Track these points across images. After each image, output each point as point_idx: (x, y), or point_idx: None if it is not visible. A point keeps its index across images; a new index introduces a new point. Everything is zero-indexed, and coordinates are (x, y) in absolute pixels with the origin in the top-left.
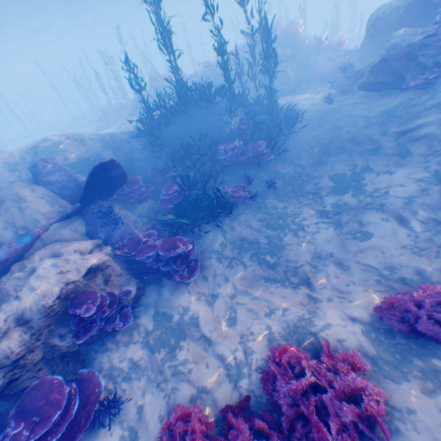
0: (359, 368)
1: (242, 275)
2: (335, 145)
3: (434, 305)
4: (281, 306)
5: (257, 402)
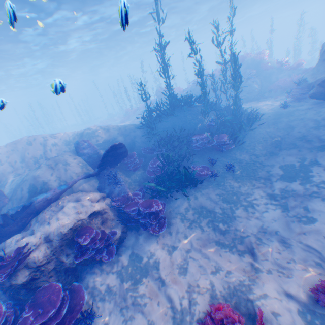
0: None
1: (198, 236)
2: (286, 141)
3: None
4: (226, 268)
5: None
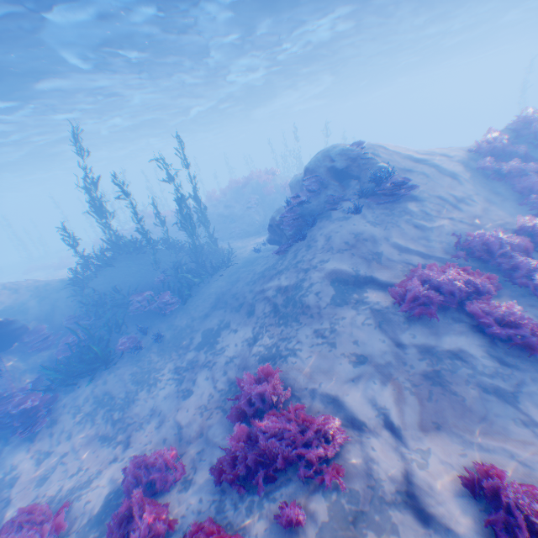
0: (62, 526)
1: (86, 432)
2: (224, 298)
3: (150, 465)
4: (89, 466)
5: None
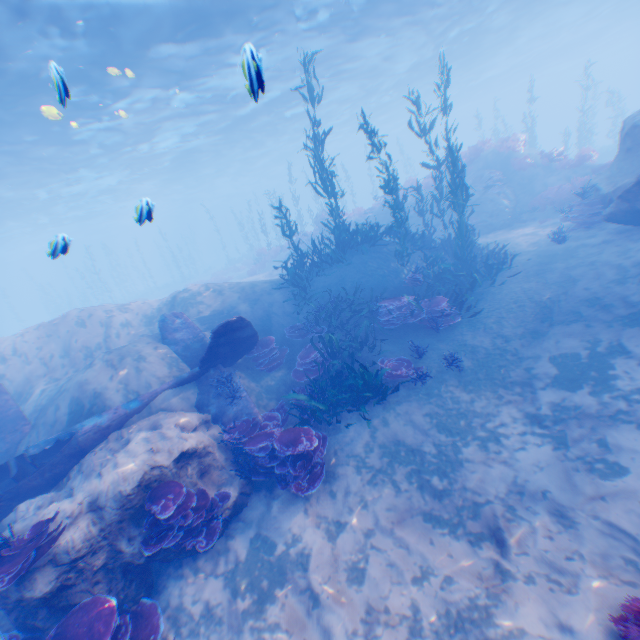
0: None
1: (389, 502)
2: (562, 307)
3: None
4: (443, 571)
5: None
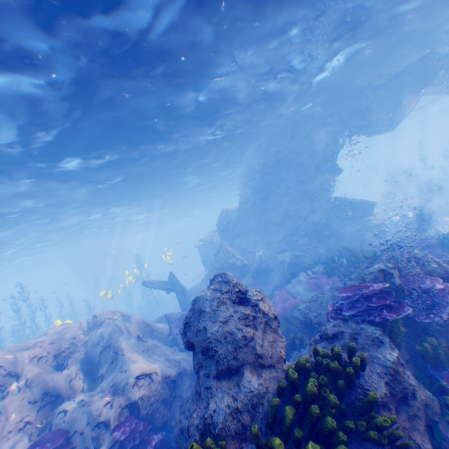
0: None
1: None
2: None
3: None
4: None
5: None
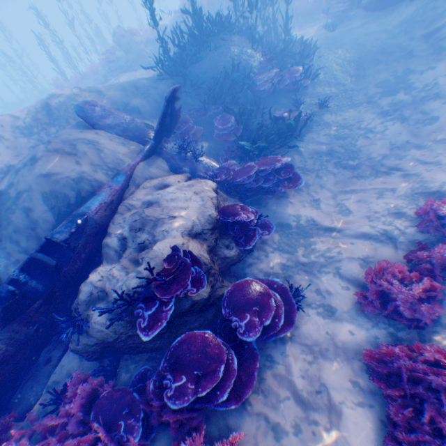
0: None
1: (333, 181)
2: (365, 60)
3: None
4: (387, 189)
5: (427, 243)
